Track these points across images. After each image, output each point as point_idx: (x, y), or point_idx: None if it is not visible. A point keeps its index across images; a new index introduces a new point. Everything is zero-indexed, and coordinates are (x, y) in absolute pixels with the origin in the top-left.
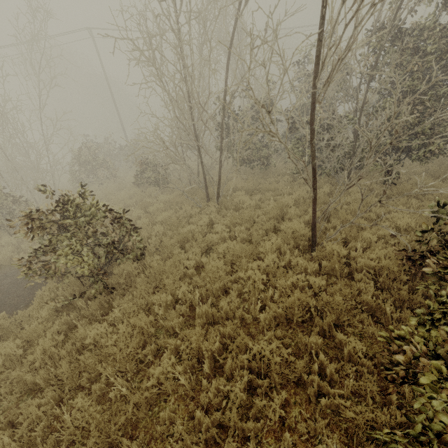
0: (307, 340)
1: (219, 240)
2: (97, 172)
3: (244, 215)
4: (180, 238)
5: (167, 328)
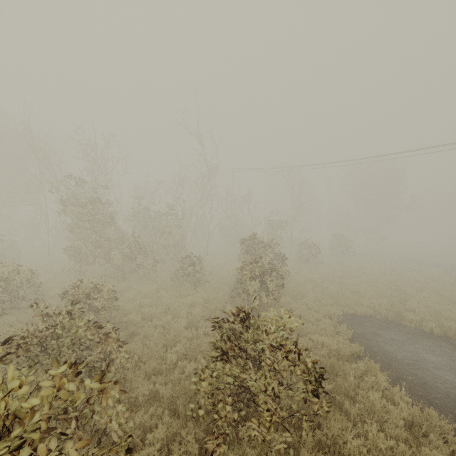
0: None
1: None
2: None
3: None
4: None
5: None
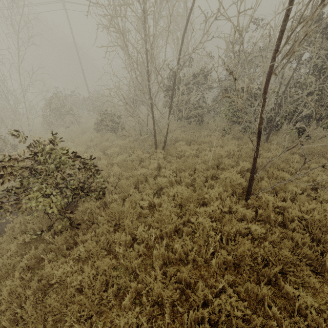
0: (259, 291)
1: (167, 183)
2: (64, 117)
3: (188, 163)
4: (135, 179)
5: (126, 266)
